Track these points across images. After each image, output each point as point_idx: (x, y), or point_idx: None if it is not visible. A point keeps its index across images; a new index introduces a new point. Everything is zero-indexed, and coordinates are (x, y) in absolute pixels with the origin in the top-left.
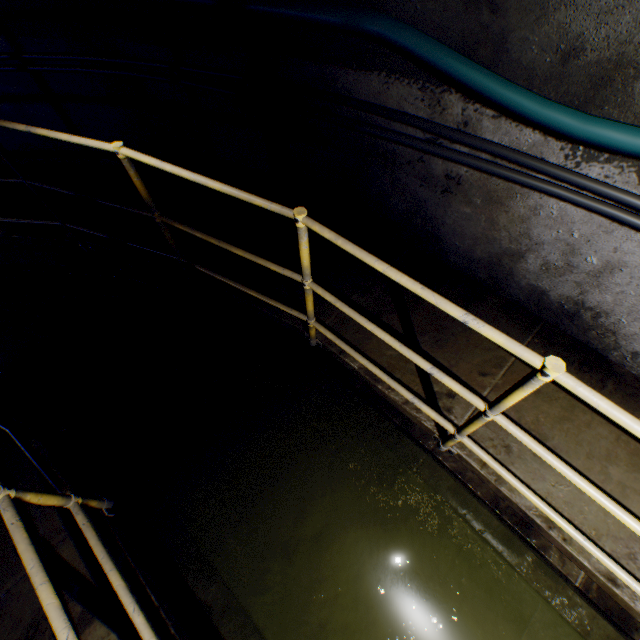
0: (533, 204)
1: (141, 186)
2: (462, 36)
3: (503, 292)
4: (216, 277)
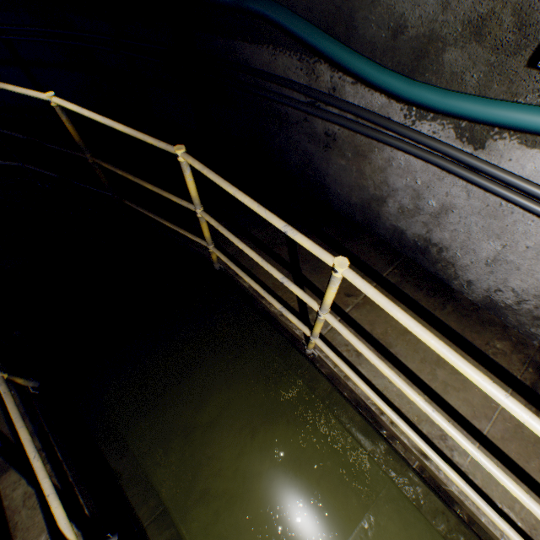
0: (387, 156)
1: (73, 130)
2: (323, 16)
3: (375, 232)
4: (140, 210)
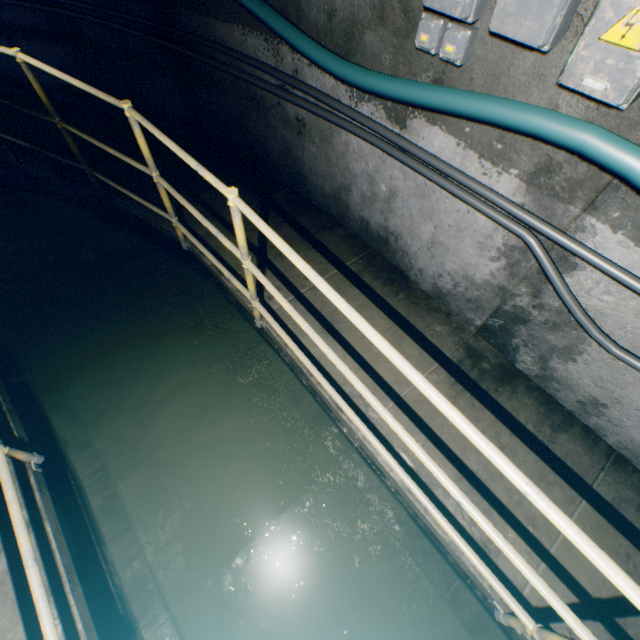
0: (344, 141)
1: (40, 91)
2: None
3: (348, 226)
4: (111, 184)
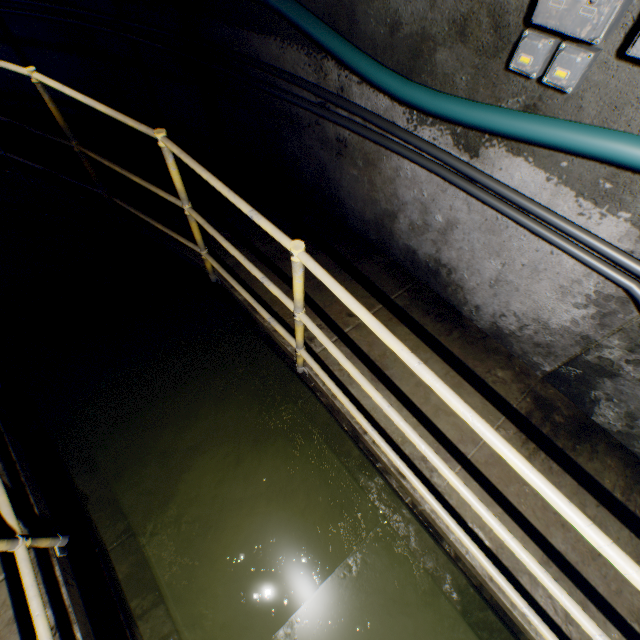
0: (395, 166)
1: (57, 113)
2: (327, 8)
3: (389, 253)
4: (131, 211)
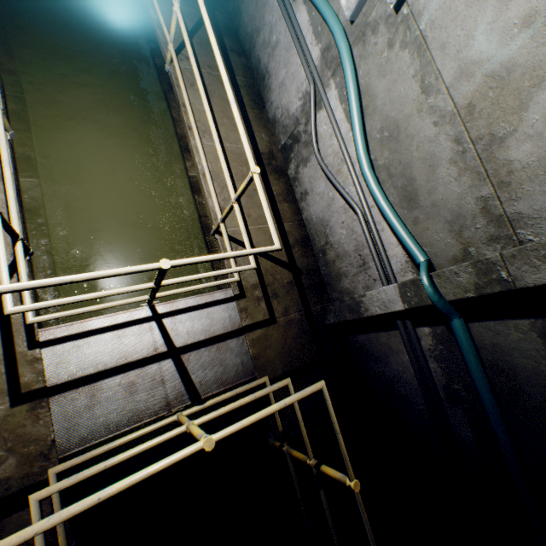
0: None
1: None
2: None
3: (251, 61)
4: None
